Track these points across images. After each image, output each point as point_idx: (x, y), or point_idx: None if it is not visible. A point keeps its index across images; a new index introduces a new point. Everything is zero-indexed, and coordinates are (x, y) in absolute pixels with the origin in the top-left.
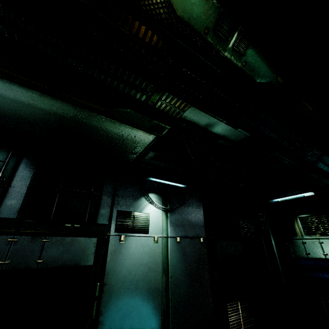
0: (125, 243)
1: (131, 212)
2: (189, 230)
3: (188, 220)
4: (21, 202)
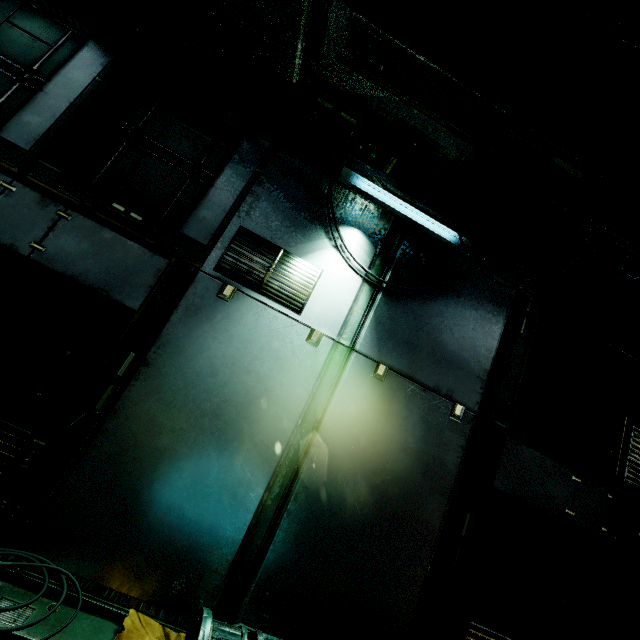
0: (230, 306)
1: (273, 244)
2: (428, 365)
3: (434, 340)
4: (49, 127)
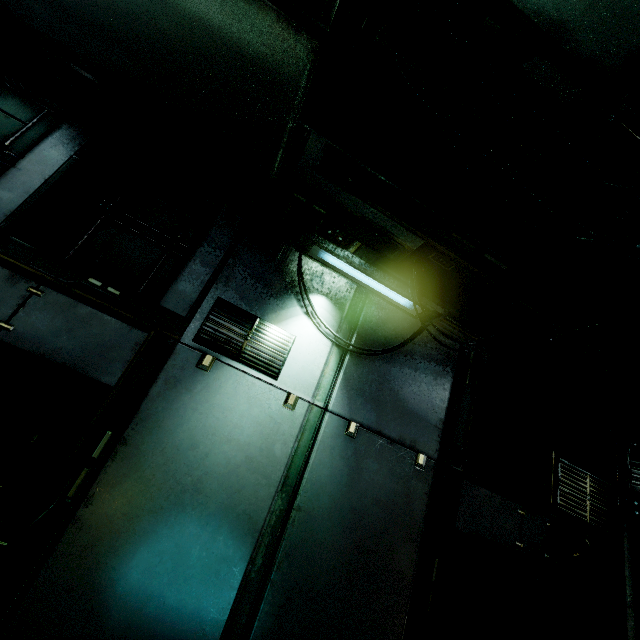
0: (209, 376)
1: (250, 313)
2: (393, 419)
3: (396, 395)
4: (21, 203)
